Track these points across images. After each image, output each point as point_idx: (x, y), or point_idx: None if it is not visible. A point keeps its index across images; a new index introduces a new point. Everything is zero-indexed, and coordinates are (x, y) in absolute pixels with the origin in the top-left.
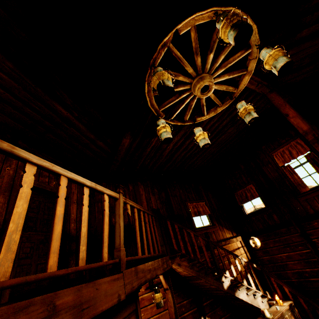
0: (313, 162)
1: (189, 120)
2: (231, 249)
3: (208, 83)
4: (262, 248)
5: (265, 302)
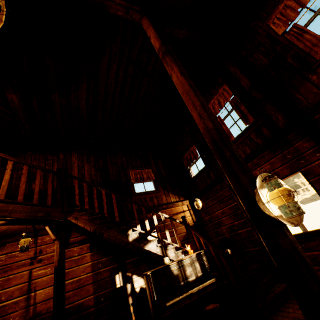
0: (235, 107)
1: None
2: (174, 213)
3: None
4: (204, 208)
5: (180, 254)
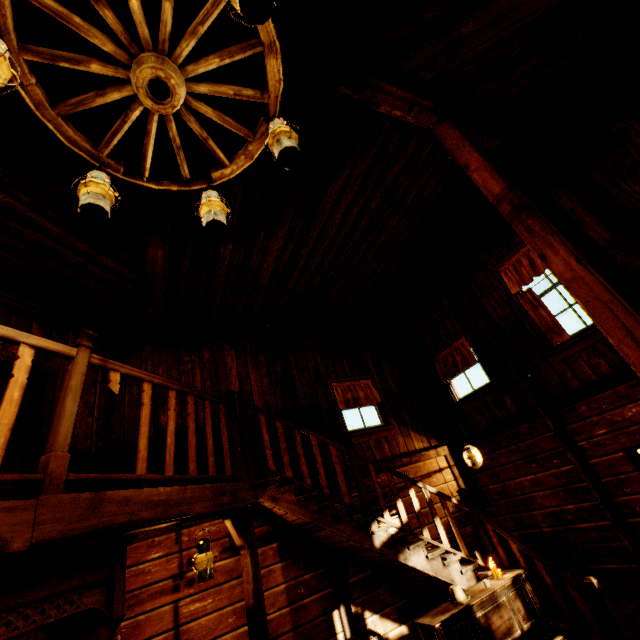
0: None
1: (200, 181)
2: (423, 473)
3: (154, 74)
4: (488, 468)
5: (470, 574)
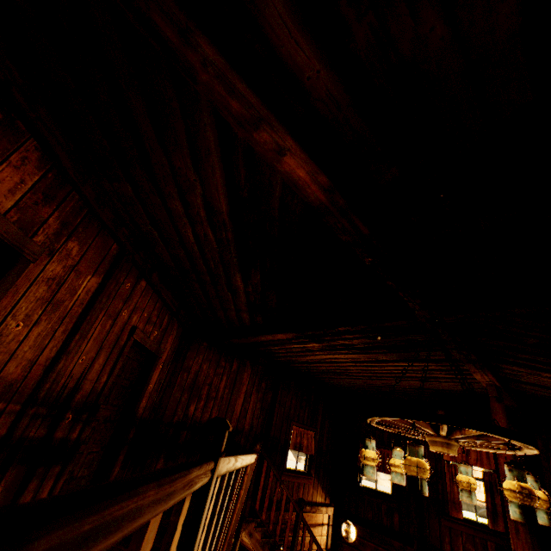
0: (488, 488)
1: None
2: (312, 522)
3: (451, 453)
4: (354, 546)
5: None
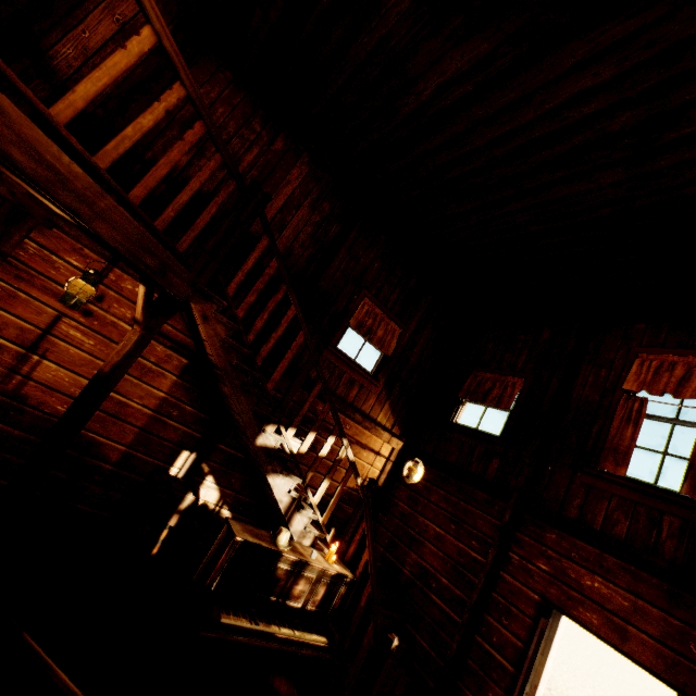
0: None
1: None
2: (361, 441)
3: None
4: (415, 490)
5: (311, 536)
